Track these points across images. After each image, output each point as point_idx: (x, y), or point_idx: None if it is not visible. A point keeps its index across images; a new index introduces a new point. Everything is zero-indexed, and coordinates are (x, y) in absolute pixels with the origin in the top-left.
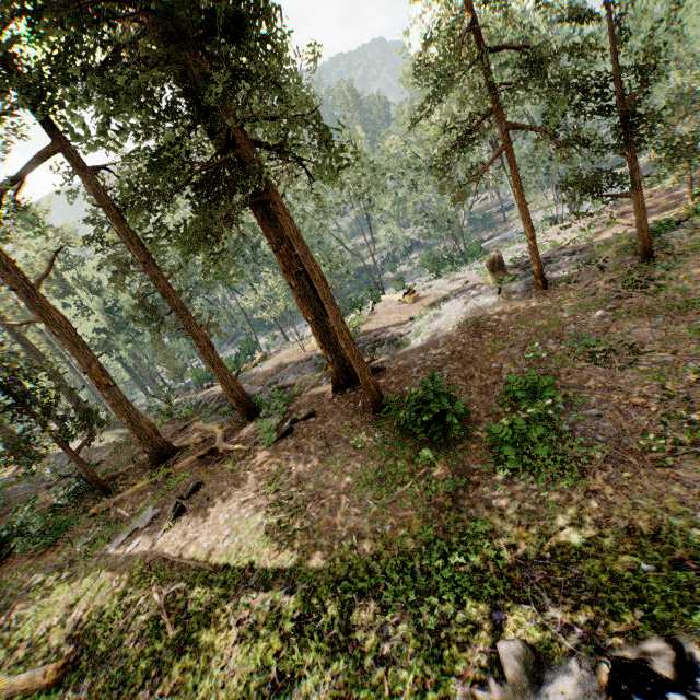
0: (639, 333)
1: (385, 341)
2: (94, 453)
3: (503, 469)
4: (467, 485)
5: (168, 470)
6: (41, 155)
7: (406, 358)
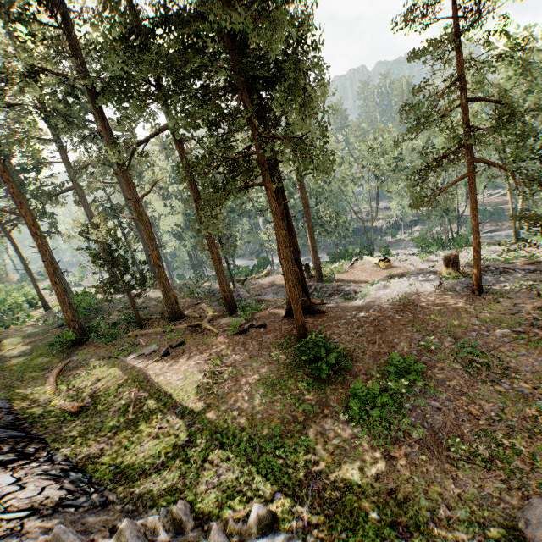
0: (522, 360)
1: (342, 292)
2: (148, 300)
3: (348, 414)
4: (319, 413)
5: (174, 327)
6: (160, 129)
7: (344, 310)
